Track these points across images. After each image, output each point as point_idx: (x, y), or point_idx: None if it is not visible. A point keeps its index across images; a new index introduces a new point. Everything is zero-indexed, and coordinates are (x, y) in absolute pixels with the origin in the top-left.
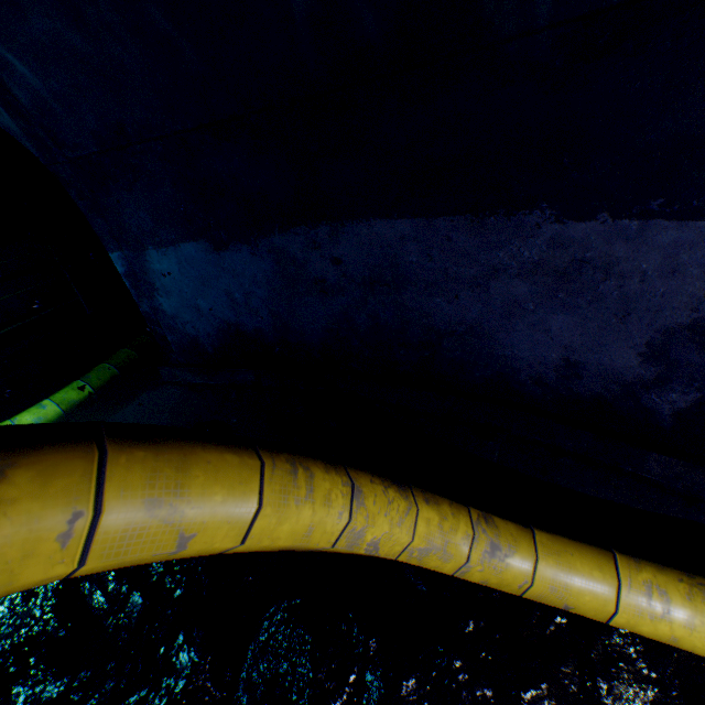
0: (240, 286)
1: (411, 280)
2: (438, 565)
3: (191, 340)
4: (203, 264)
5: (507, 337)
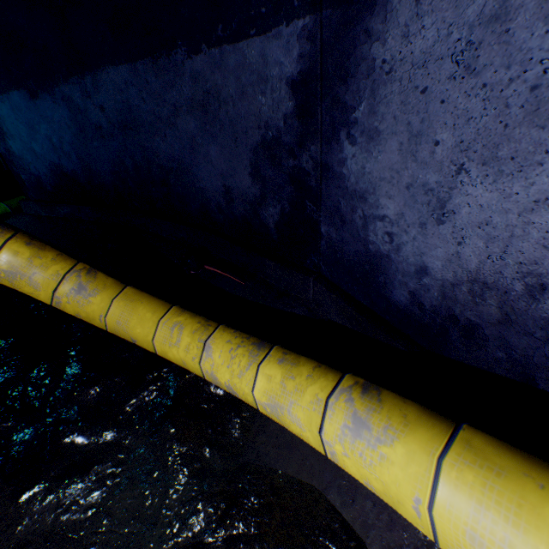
0: (54, 132)
1: (141, 122)
2: (34, 293)
3: (36, 180)
4: (27, 111)
5: (198, 171)
